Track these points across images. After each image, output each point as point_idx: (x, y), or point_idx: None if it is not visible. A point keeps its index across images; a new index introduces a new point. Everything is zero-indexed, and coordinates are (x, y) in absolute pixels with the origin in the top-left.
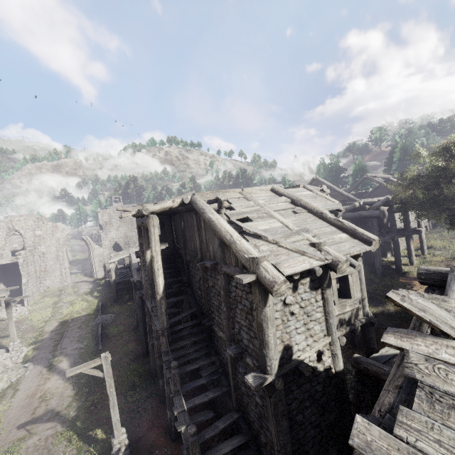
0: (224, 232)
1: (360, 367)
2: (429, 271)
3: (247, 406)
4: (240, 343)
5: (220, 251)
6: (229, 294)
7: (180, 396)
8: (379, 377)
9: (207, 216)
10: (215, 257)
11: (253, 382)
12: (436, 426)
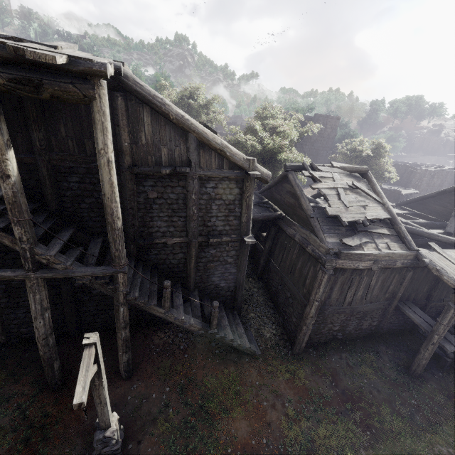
0: (212, 136)
1: None
2: (290, 165)
3: (208, 277)
4: (212, 233)
5: (196, 155)
6: (200, 197)
7: (171, 309)
8: (258, 219)
9: (175, 111)
10: (174, 162)
11: (252, 240)
12: (334, 201)
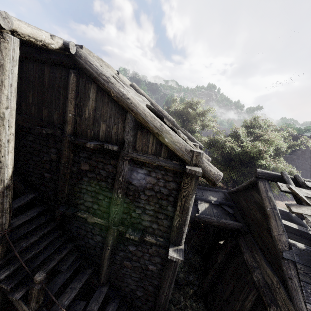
0: (151, 117)
1: (200, 221)
2: (263, 172)
3: (123, 276)
4: (135, 225)
5: (131, 135)
6: (129, 181)
7: (42, 310)
8: (211, 224)
9: (116, 88)
10: (109, 138)
11: (178, 256)
12: None
